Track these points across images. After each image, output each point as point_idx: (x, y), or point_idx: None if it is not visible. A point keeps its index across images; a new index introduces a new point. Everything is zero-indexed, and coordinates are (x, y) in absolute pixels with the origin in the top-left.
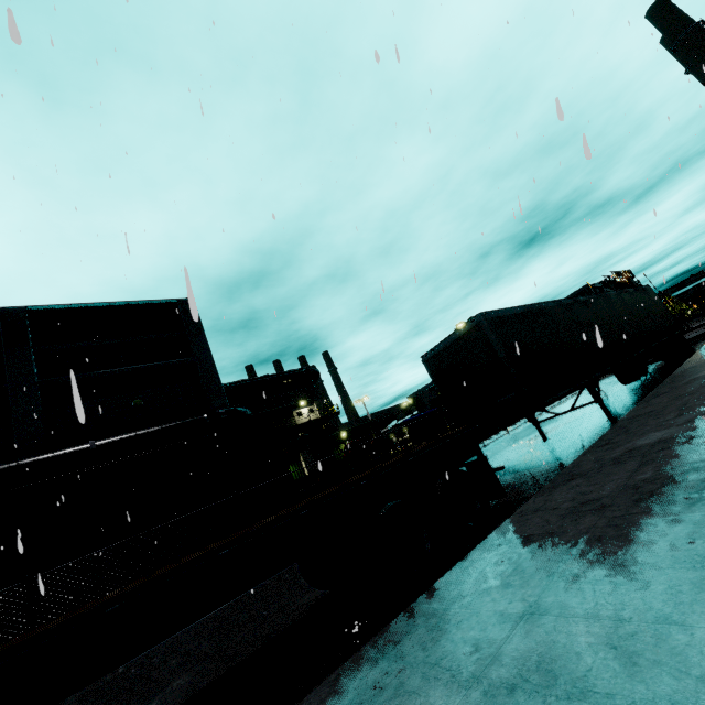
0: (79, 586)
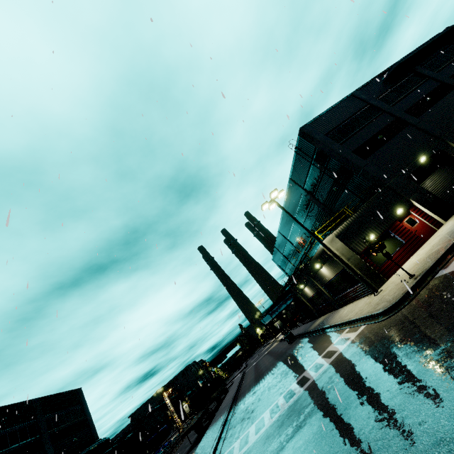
0: None
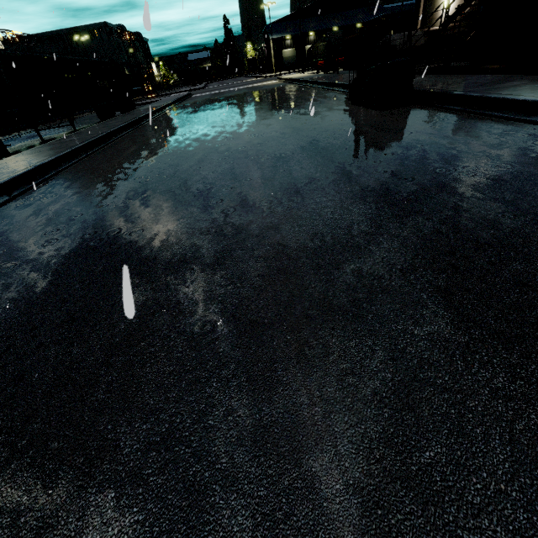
0: None
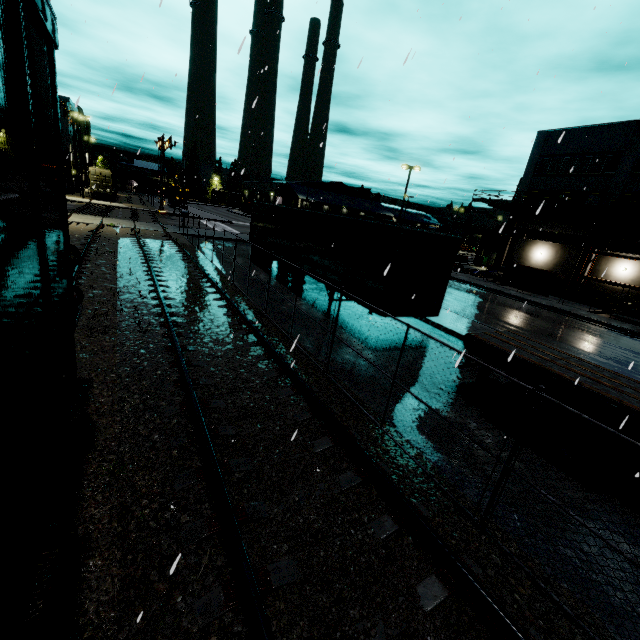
0: None
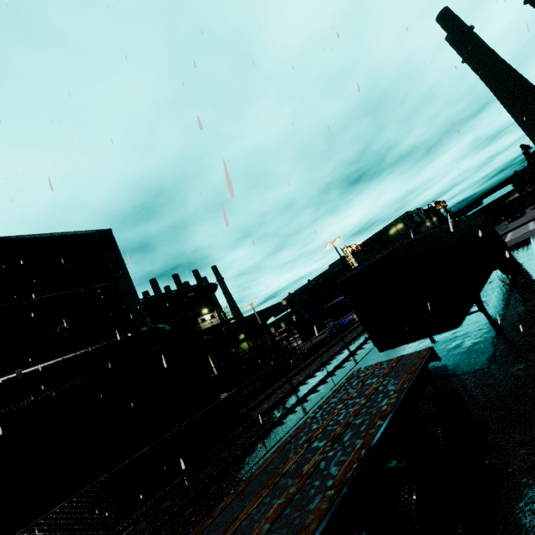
0: (12, 533)
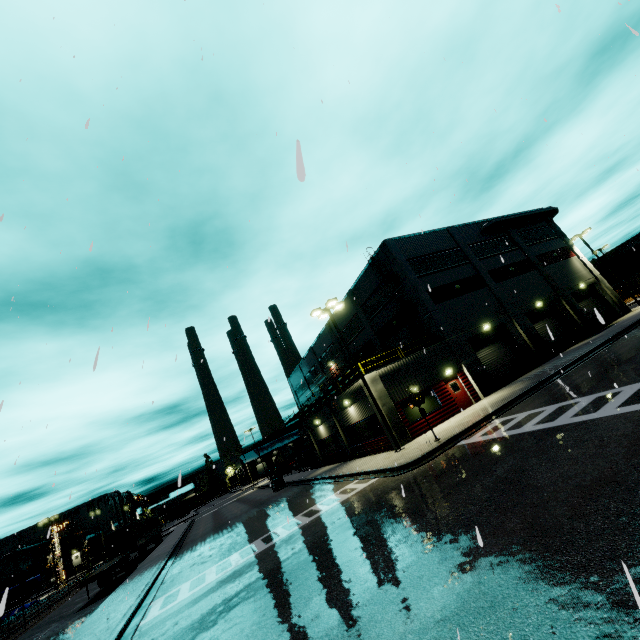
0: None
